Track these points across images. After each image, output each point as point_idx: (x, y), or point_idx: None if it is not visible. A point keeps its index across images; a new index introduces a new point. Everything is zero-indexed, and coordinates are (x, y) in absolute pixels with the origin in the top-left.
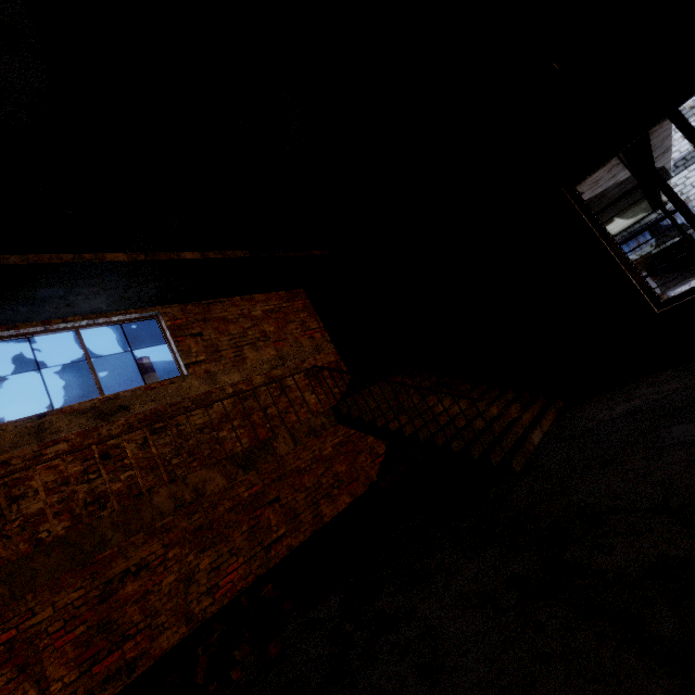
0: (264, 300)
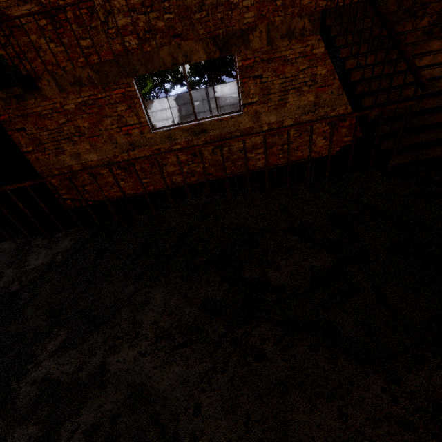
0: None
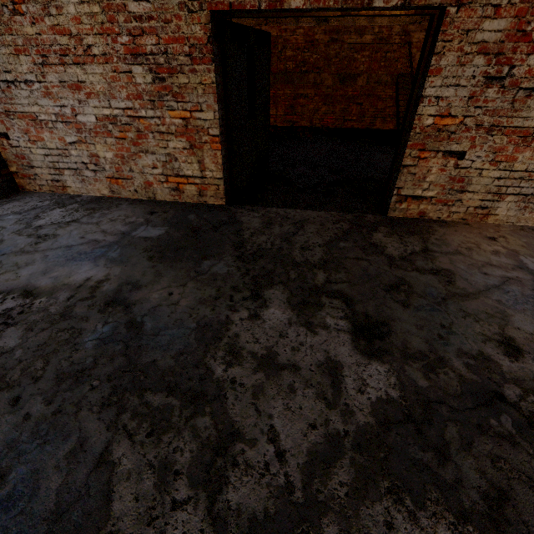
0: None
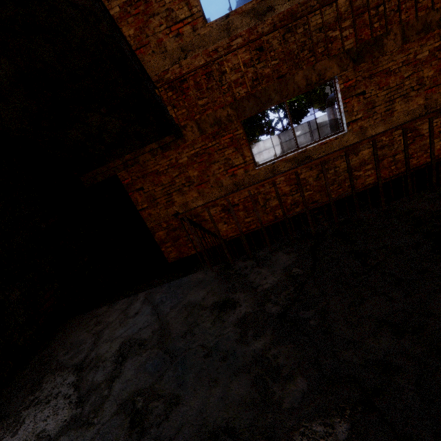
0: (437, 33)
